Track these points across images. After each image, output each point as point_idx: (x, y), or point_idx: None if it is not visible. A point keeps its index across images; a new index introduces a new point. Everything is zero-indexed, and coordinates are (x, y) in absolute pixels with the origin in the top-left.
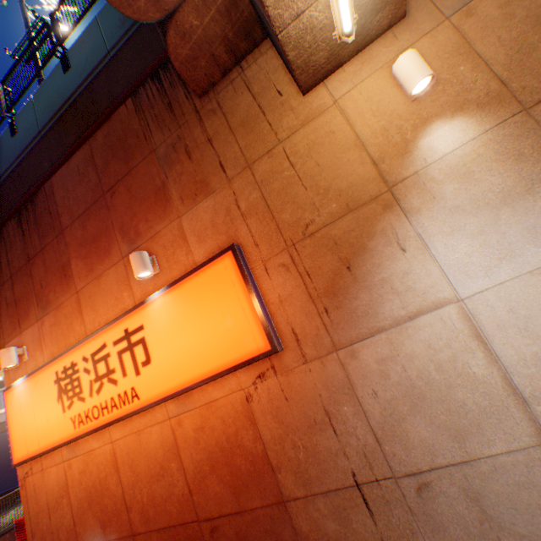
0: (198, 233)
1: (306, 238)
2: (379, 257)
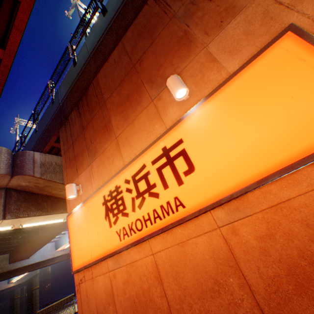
0: (228, 50)
1: None
2: None
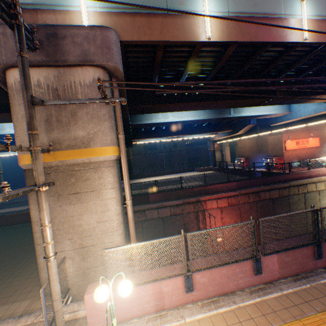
0: (314, 134)
1: (321, 139)
2: (325, 143)
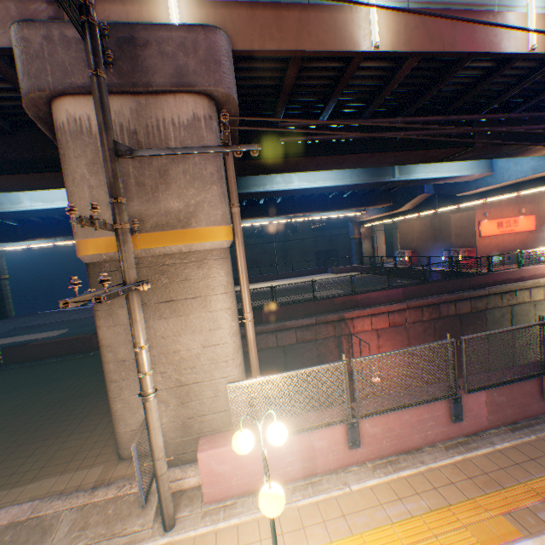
0: (526, 210)
1: (539, 218)
2: (544, 224)
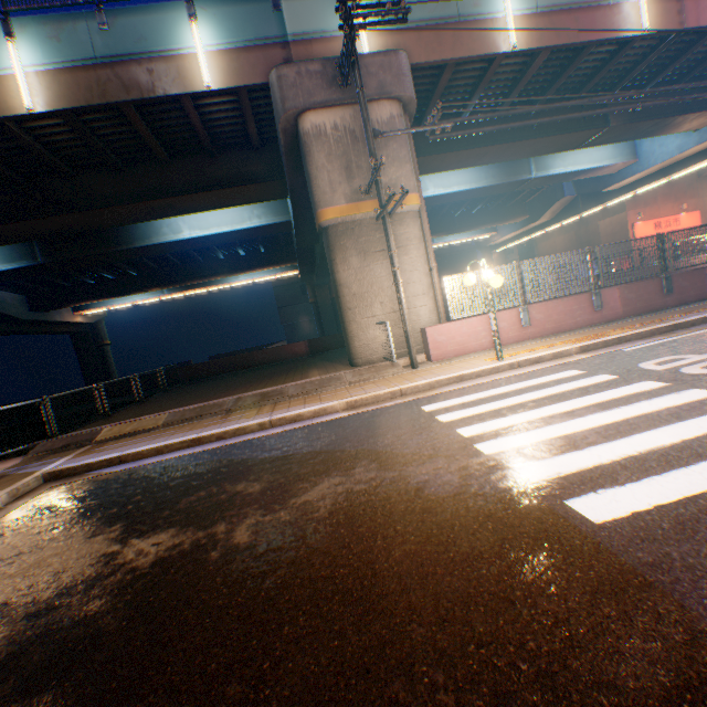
0: (688, 206)
1: (705, 214)
2: None
